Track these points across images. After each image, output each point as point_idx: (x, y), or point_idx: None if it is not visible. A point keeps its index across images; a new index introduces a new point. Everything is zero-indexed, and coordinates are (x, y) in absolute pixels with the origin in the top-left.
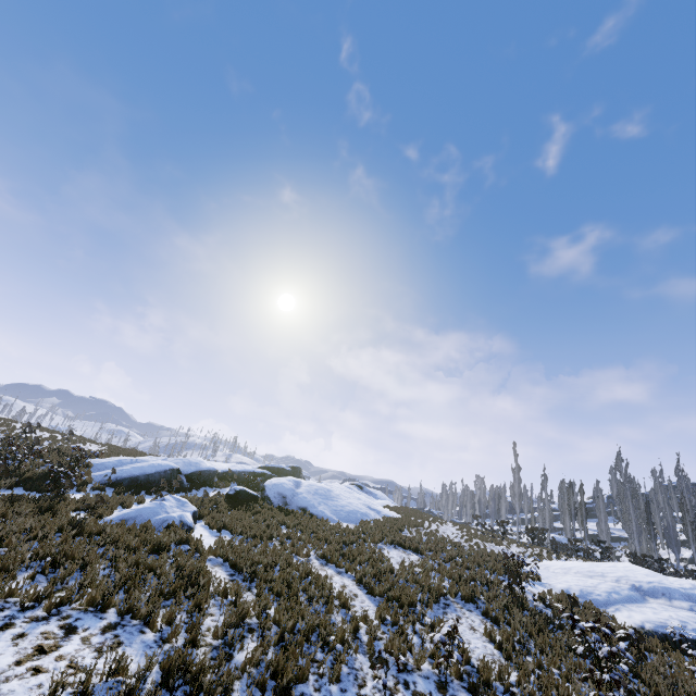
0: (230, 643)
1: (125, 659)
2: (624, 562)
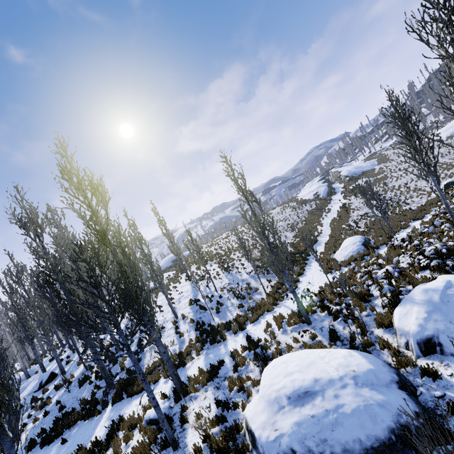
0: None
1: None
2: (453, 120)
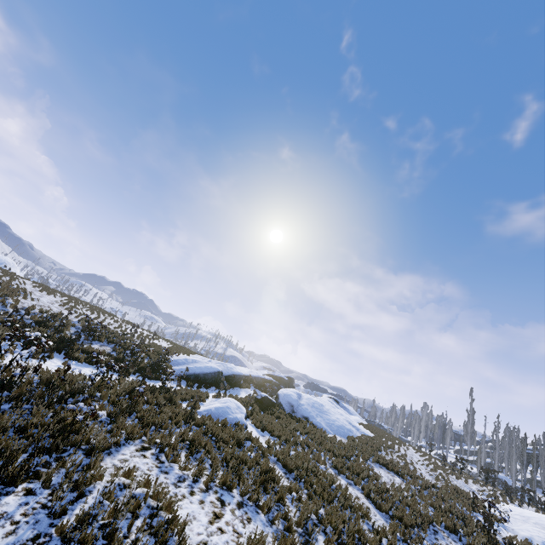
0: (309, 533)
1: (266, 536)
2: None
